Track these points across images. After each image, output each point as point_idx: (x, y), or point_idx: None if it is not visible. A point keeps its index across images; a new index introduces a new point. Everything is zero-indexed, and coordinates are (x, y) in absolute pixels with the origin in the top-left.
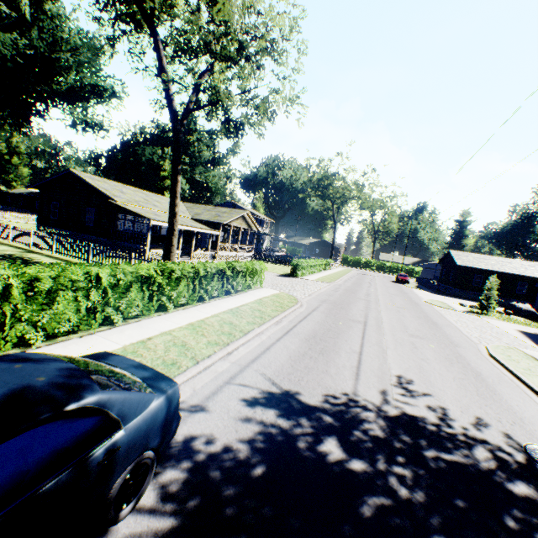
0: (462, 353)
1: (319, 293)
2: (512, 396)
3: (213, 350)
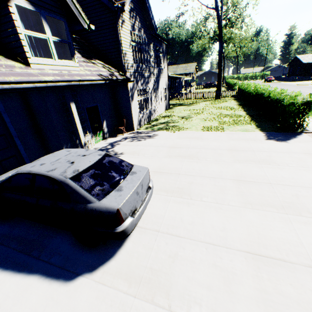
0: None
1: None
2: None
3: None
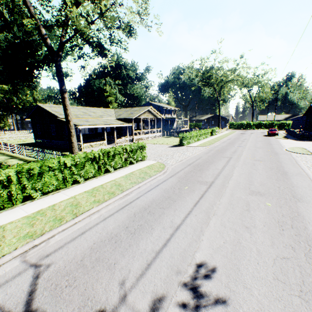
0: (303, 211)
1: (191, 158)
2: None
3: (16, 247)
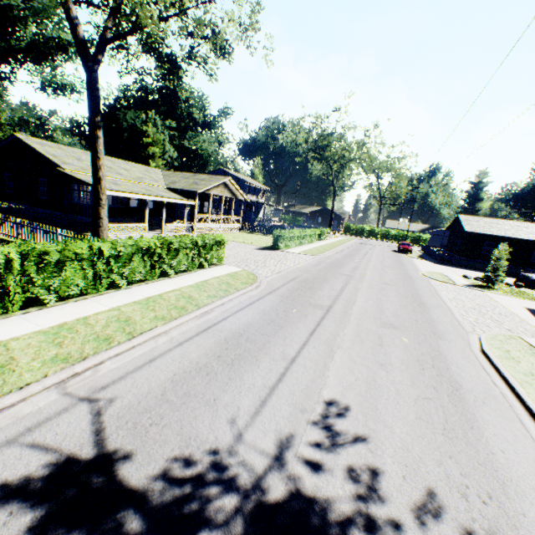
0: (444, 350)
1: (293, 269)
2: (499, 430)
3: (45, 374)
